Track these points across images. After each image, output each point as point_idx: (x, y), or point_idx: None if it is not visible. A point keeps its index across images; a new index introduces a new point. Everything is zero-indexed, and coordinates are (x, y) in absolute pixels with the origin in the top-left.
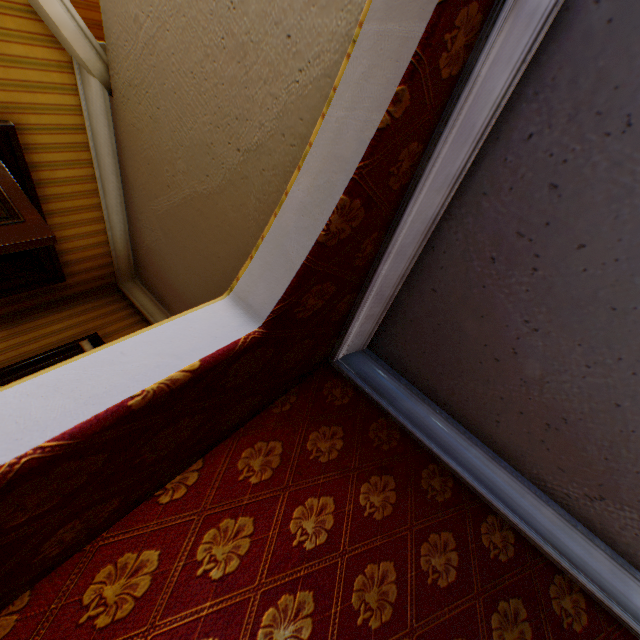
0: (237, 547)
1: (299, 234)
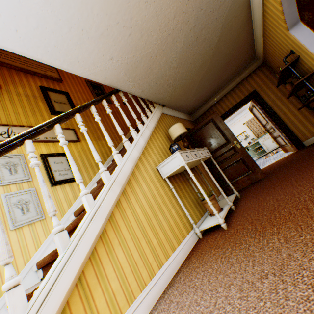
0: None
1: (291, 8)
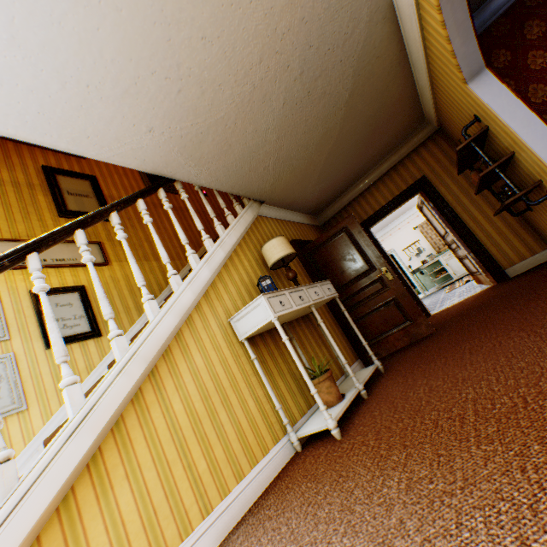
0: (540, 89)
1: (468, 47)
